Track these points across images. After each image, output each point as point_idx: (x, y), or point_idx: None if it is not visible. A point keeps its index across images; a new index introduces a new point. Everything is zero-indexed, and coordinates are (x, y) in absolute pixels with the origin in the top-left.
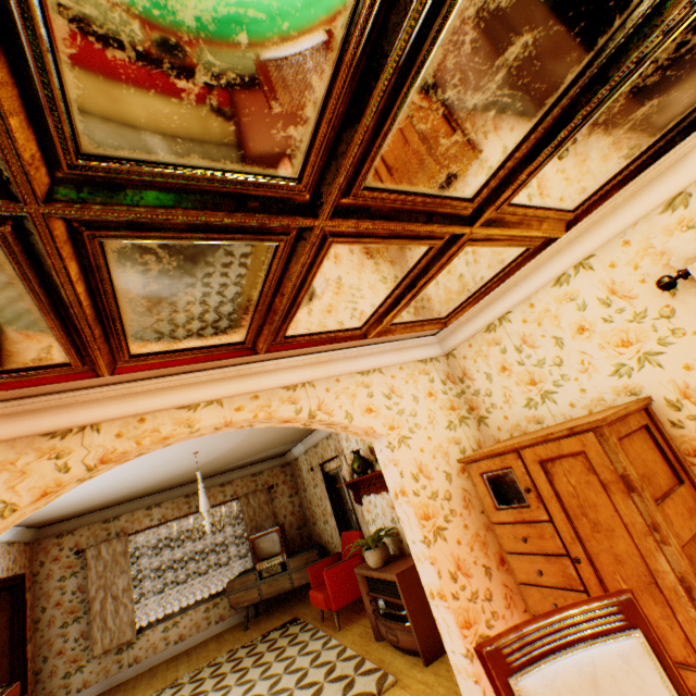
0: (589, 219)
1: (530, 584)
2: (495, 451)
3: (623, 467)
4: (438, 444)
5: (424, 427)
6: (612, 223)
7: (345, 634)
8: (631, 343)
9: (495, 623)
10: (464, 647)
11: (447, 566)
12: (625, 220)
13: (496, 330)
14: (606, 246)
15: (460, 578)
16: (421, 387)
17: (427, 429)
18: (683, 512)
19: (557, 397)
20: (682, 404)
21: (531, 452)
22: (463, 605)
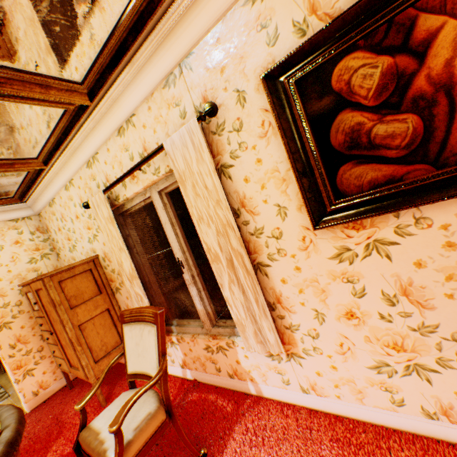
0: (61, 160)
1: (50, 343)
2: (25, 283)
3: (53, 296)
4: (18, 273)
5: (6, 265)
6: (72, 166)
7: (6, 374)
8: (91, 228)
9: (43, 361)
10: (15, 378)
11: (9, 342)
12: (76, 166)
13: (53, 206)
14: (76, 176)
15: (20, 345)
16: (9, 238)
17: (10, 265)
18: (92, 308)
19: (78, 249)
20: (106, 259)
21: (33, 286)
22: (19, 358)
